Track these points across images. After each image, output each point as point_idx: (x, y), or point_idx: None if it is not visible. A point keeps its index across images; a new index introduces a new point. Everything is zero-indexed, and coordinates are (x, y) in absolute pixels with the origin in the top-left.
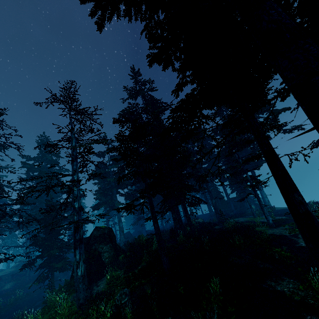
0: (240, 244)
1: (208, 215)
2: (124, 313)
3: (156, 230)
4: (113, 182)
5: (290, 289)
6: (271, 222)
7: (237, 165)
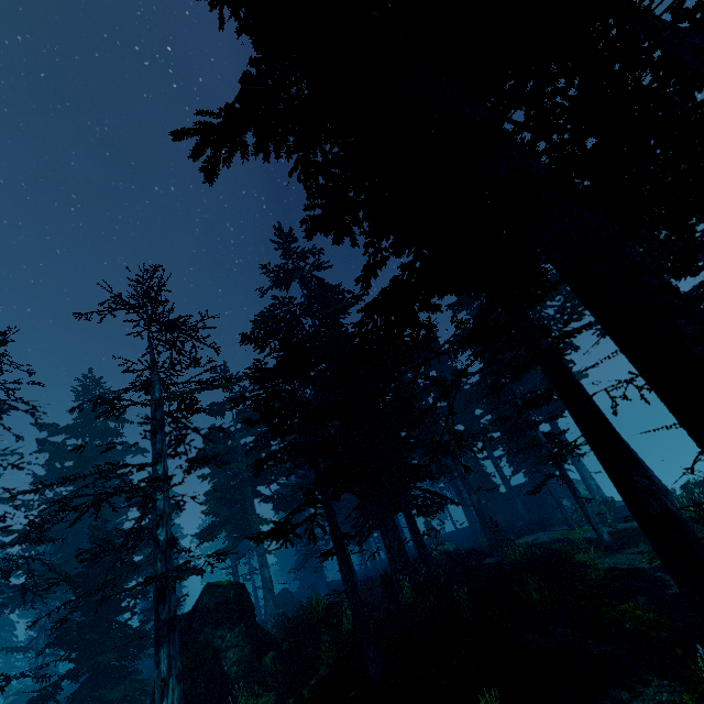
0: (542, 601)
1: (469, 530)
2: None
3: (346, 580)
4: (246, 471)
5: None
6: (607, 539)
7: (513, 413)
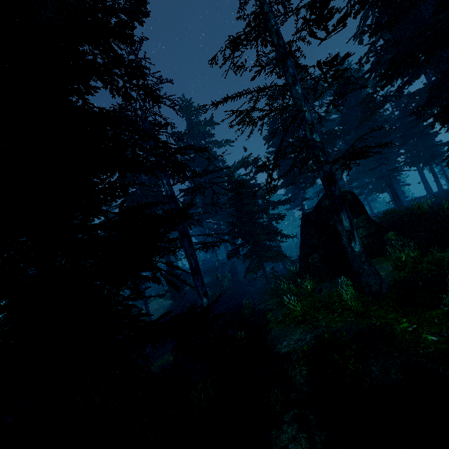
0: None
1: None
2: None
3: None
4: None
5: None
6: None
7: None
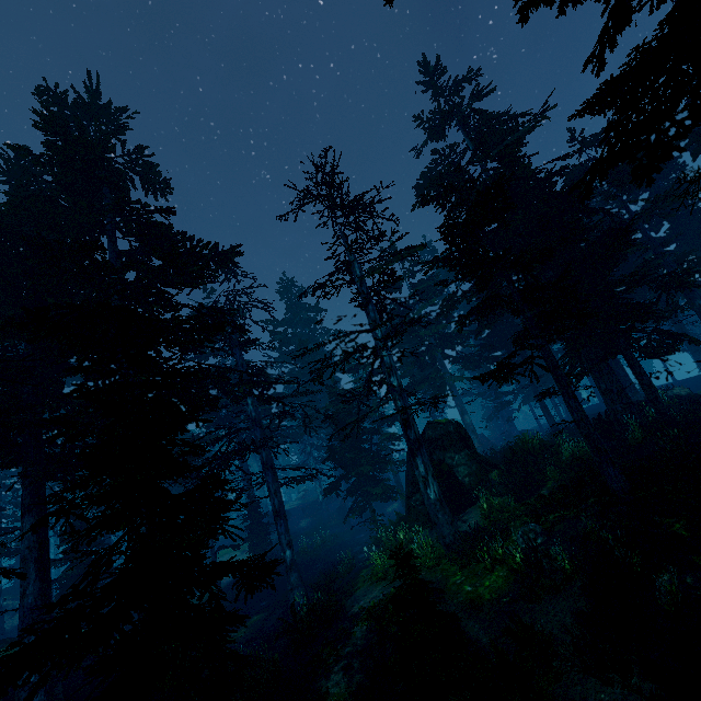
0: None
1: (695, 381)
2: (548, 560)
3: (575, 412)
4: (432, 337)
5: None
6: None
7: None
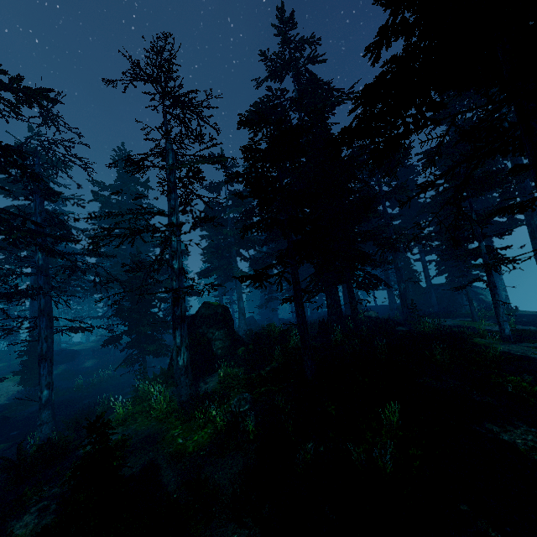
0: (442, 361)
1: (385, 307)
2: (244, 424)
3: (299, 318)
4: (233, 237)
5: (527, 443)
6: (507, 333)
7: (465, 224)
